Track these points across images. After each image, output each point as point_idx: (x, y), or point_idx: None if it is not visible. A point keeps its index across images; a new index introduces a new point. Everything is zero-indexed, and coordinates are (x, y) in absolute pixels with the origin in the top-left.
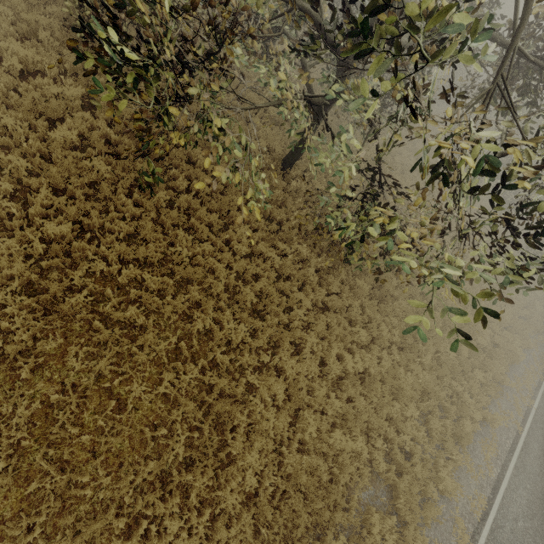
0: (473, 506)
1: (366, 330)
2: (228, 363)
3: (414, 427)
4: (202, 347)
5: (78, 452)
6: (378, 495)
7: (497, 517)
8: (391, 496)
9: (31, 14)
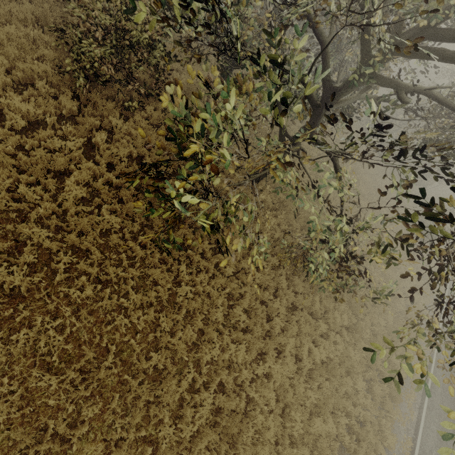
0: (404, 449)
1: (323, 319)
2: (231, 382)
3: (364, 399)
4: (208, 369)
5: None
6: None
7: (420, 453)
8: None
9: (27, 64)
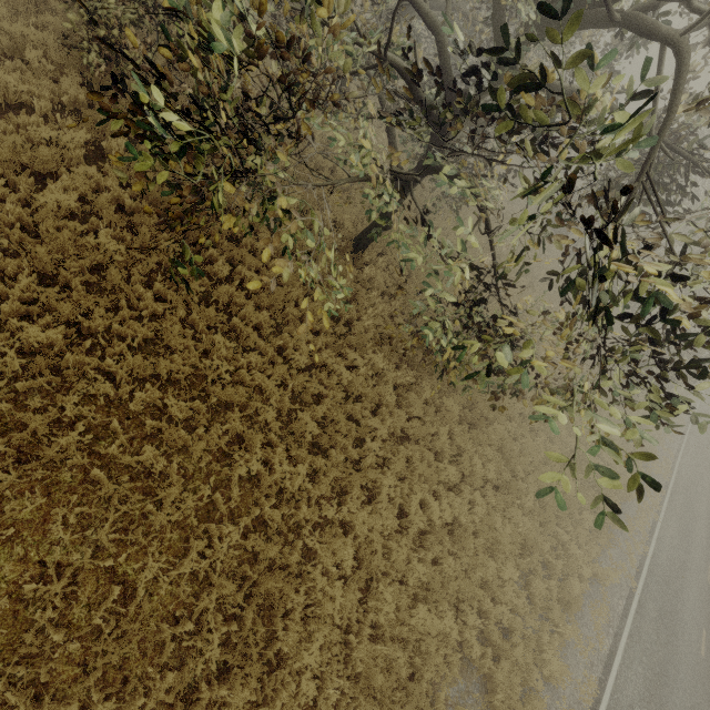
0: (582, 692)
1: (455, 465)
2: (279, 520)
3: (514, 594)
4: (244, 498)
5: (62, 667)
6: (470, 689)
7: (610, 704)
8: (486, 690)
9: (15, 24)
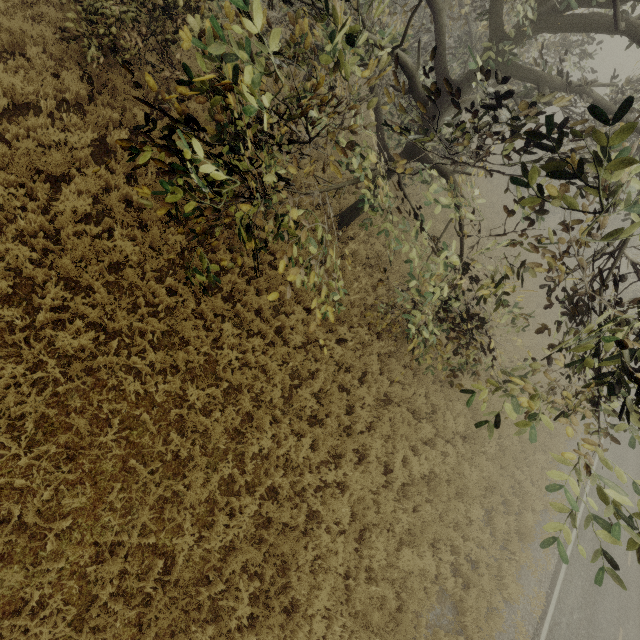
0: (533, 606)
1: (430, 421)
2: (287, 487)
3: (480, 532)
4: (256, 469)
5: (122, 629)
6: (445, 612)
7: (555, 613)
8: (457, 612)
9: (15, 20)
